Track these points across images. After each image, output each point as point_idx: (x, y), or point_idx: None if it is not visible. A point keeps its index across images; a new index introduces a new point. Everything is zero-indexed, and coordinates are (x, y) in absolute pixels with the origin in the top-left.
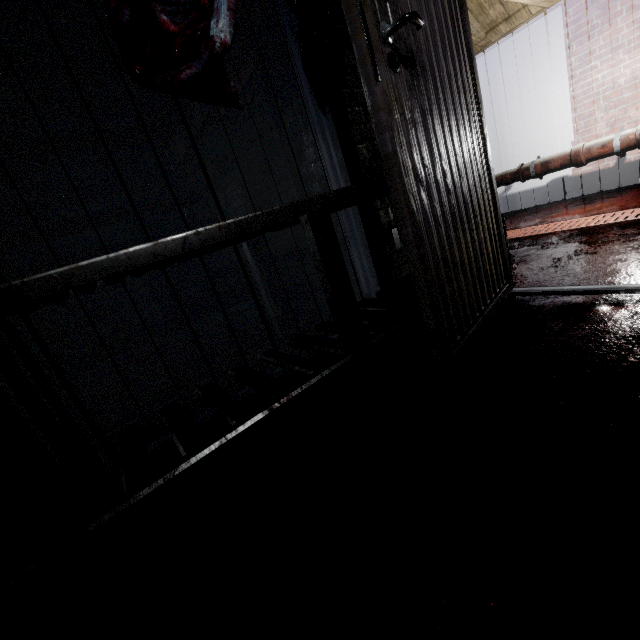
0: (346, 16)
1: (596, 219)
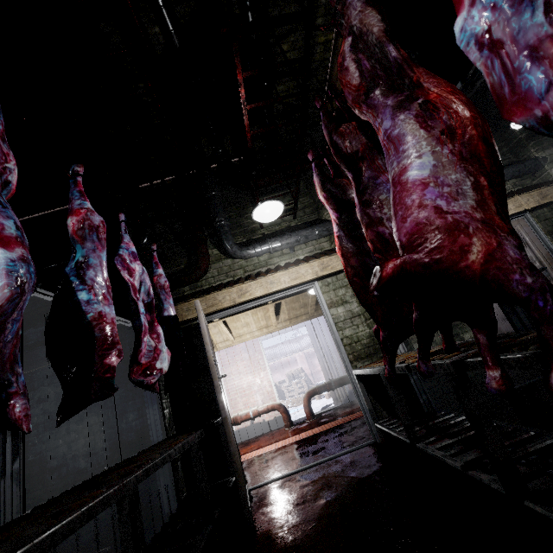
0: (212, 373)
1: (257, 452)
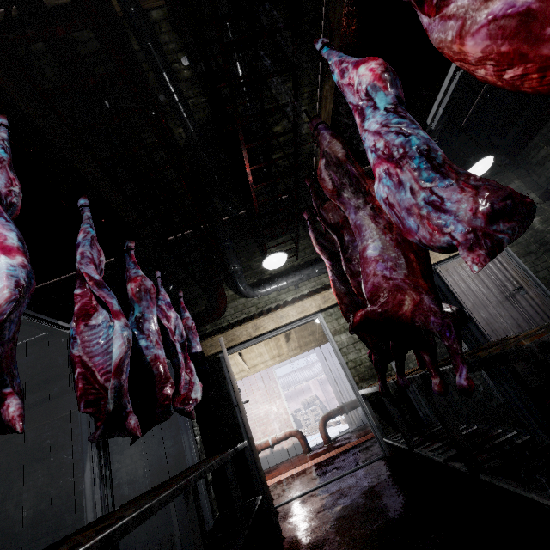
0: (237, 400)
1: (279, 477)
